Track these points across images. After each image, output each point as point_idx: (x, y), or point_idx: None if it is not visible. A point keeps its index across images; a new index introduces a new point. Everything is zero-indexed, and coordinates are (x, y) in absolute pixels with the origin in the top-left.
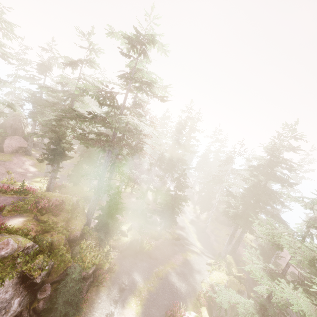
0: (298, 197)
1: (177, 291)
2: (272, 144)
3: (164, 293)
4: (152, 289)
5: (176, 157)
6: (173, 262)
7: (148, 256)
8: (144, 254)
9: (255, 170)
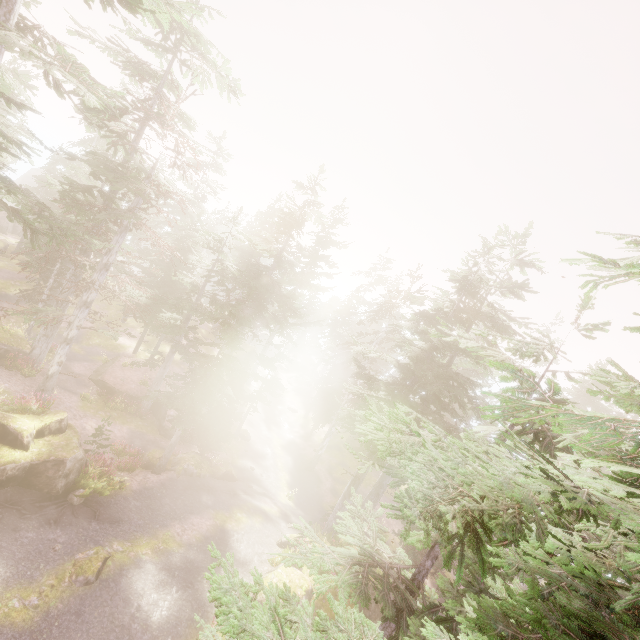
0: (484, 333)
1: (131, 624)
2: (469, 267)
3: (71, 632)
4: (27, 615)
5: (268, 288)
6: (172, 533)
7: (89, 512)
8: (77, 505)
9: (426, 321)
